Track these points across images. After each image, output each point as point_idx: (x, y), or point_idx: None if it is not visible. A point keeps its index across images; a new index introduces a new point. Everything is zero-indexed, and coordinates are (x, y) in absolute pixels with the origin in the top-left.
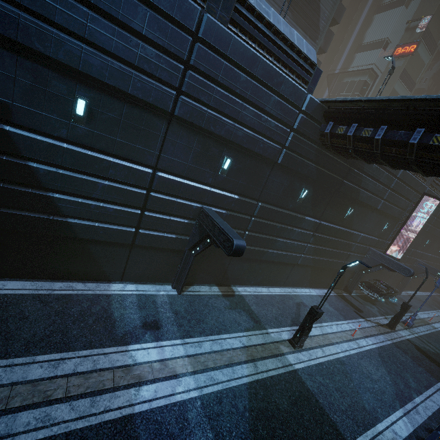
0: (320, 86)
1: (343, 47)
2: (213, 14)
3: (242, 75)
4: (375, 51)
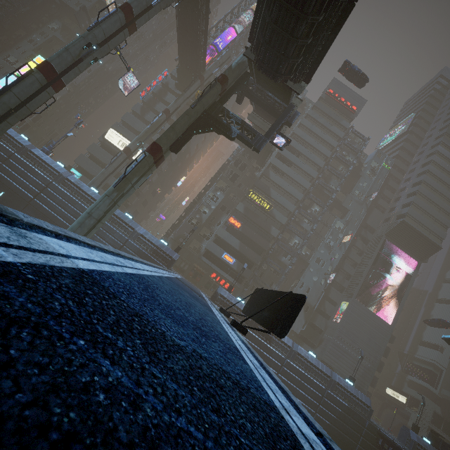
0: (393, 358)
1: (407, 335)
2: (329, 387)
3: (338, 409)
4: (433, 350)
